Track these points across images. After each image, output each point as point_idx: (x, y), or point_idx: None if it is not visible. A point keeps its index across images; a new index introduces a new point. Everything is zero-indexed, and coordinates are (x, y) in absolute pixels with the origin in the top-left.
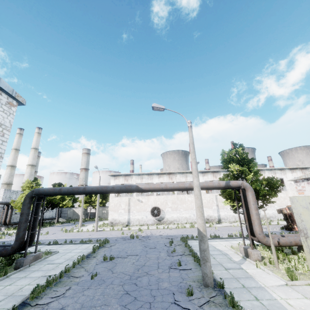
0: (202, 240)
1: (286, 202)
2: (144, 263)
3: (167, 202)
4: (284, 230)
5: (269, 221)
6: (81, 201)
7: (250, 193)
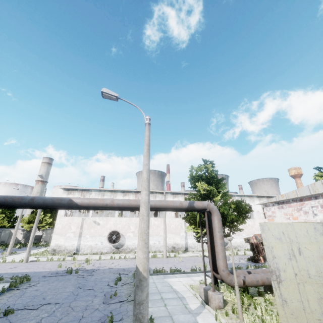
0: (139, 286)
1: (253, 230)
2: (57, 320)
3: (129, 226)
4: (250, 261)
5: (236, 251)
6: (23, 220)
7: (216, 217)
